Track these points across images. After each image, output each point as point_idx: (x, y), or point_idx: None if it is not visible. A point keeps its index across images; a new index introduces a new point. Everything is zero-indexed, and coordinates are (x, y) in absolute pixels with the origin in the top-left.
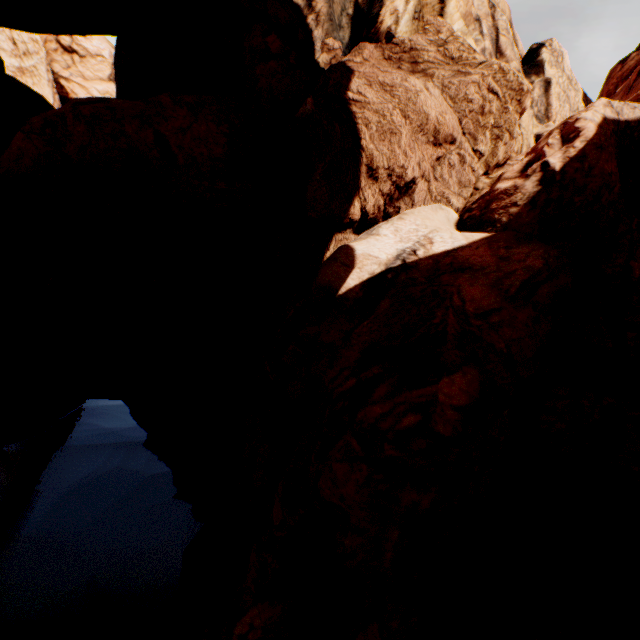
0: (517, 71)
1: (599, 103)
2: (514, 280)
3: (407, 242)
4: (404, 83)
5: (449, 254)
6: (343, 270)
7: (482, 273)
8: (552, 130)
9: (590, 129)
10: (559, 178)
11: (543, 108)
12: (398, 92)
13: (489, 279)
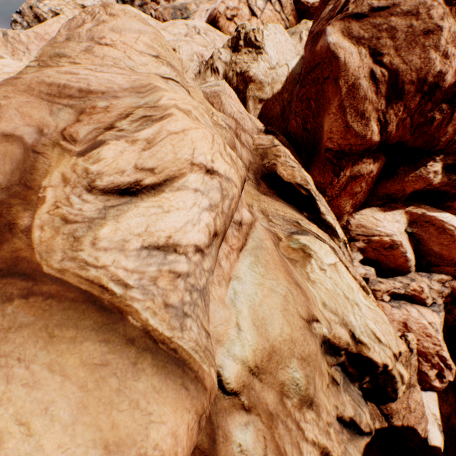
0: (363, 281)
1: (442, 343)
2: (454, 407)
3: (434, 423)
4: (420, 404)
5: (442, 414)
6: (441, 452)
7: (451, 413)
8: (432, 353)
9: (452, 363)
10: (452, 381)
11: (349, 257)
12: (423, 410)
13: (453, 413)
